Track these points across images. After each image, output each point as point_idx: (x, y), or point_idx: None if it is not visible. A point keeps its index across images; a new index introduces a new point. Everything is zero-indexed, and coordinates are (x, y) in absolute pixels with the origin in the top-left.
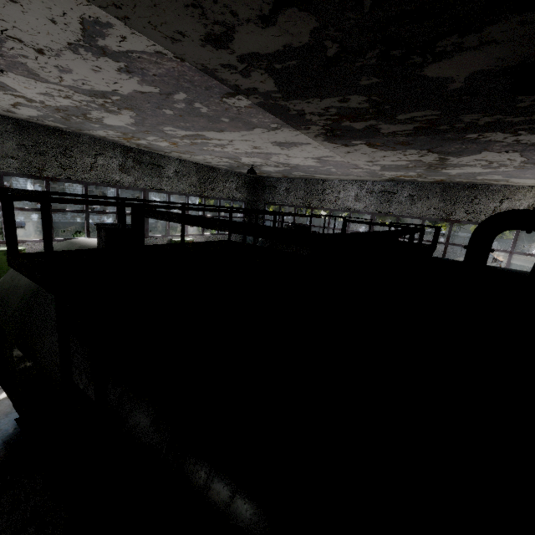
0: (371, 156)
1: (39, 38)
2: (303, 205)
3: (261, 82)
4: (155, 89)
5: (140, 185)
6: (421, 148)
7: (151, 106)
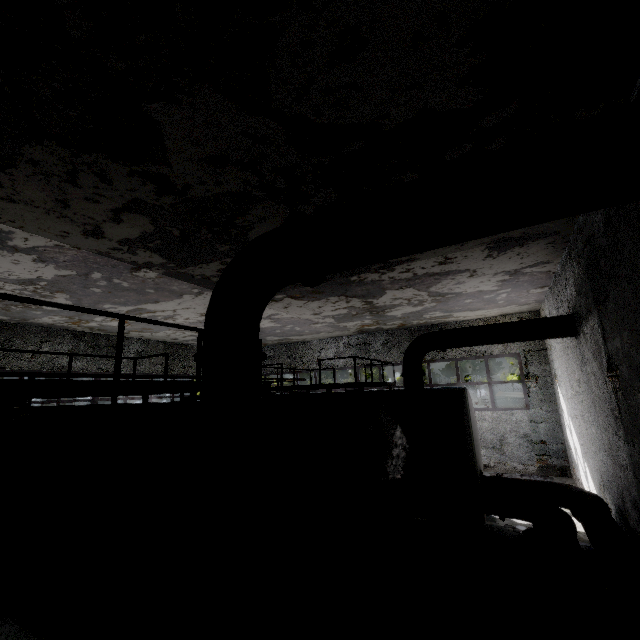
0: (310, 308)
1: None
2: (287, 370)
3: (150, 257)
4: (72, 272)
5: (92, 368)
6: (336, 294)
7: (79, 287)
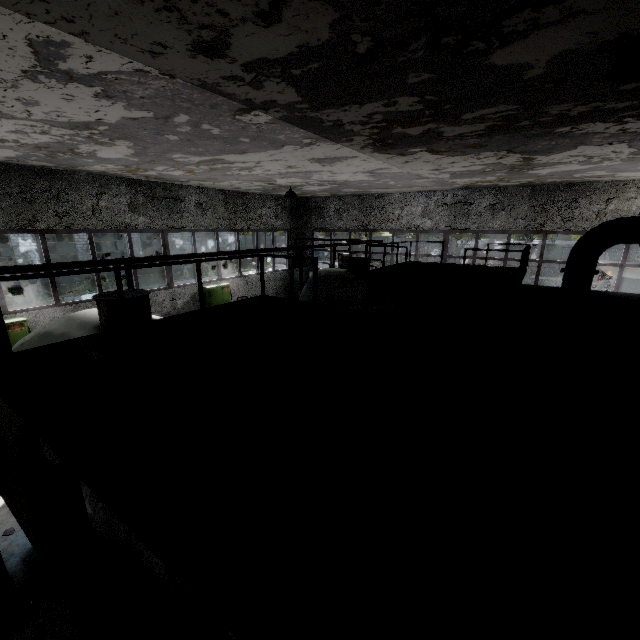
0: (436, 164)
1: None
2: (358, 228)
3: (279, 92)
4: (148, 114)
5: (157, 225)
6: (499, 149)
7: (149, 133)
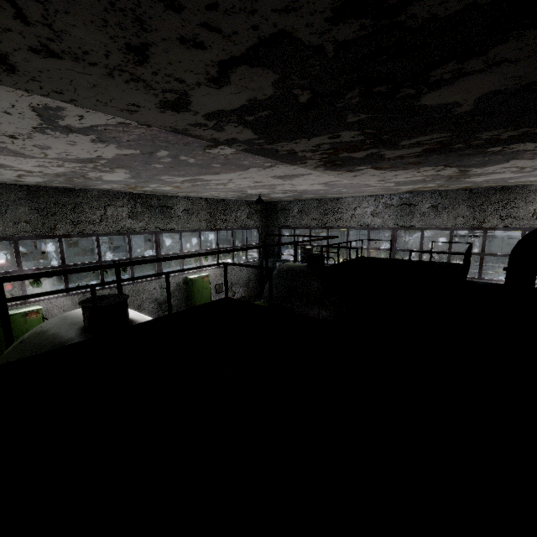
0: (381, 176)
1: (4, 127)
2: (318, 226)
3: (238, 133)
4: (135, 151)
5: (151, 228)
6: (436, 165)
7: (140, 163)
